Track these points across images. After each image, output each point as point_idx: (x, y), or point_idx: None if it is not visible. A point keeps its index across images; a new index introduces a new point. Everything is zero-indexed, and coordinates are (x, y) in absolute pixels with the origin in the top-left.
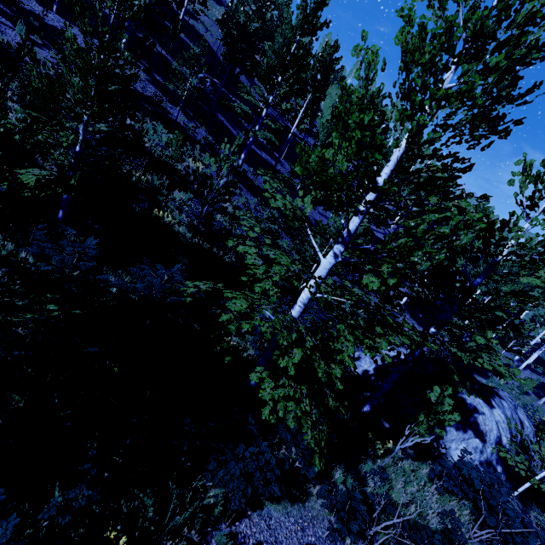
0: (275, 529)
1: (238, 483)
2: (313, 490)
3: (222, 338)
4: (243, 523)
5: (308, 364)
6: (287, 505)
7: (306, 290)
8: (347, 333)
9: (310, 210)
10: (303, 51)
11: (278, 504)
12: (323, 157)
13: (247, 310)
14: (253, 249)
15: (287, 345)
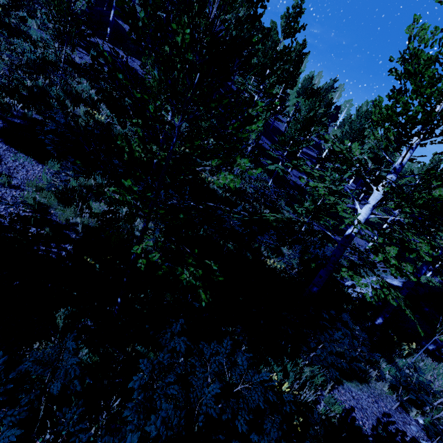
0: (358, 399)
1: (335, 358)
2: (373, 374)
3: (305, 250)
4: (335, 392)
5: (388, 262)
6: (357, 384)
7: (363, 213)
8: (416, 237)
9: (358, 153)
10: (286, 49)
11: (351, 382)
12: (406, 103)
13: (334, 224)
14: (320, 184)
15: (378, 245)
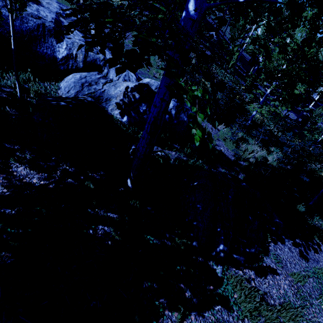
0: None
1: None
2: None
3: None
4: None
5: None
6: None
7: None
8: None
9: None
10: None
11: None
12: None
13: None
14: None
15: None
